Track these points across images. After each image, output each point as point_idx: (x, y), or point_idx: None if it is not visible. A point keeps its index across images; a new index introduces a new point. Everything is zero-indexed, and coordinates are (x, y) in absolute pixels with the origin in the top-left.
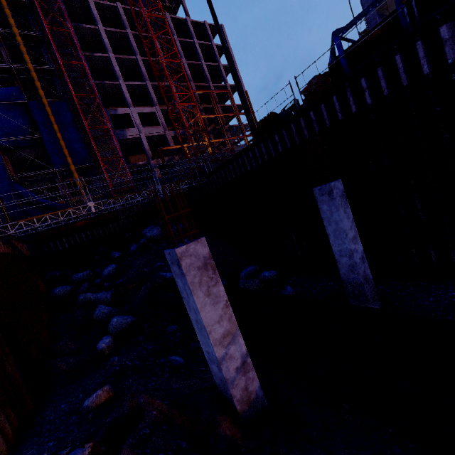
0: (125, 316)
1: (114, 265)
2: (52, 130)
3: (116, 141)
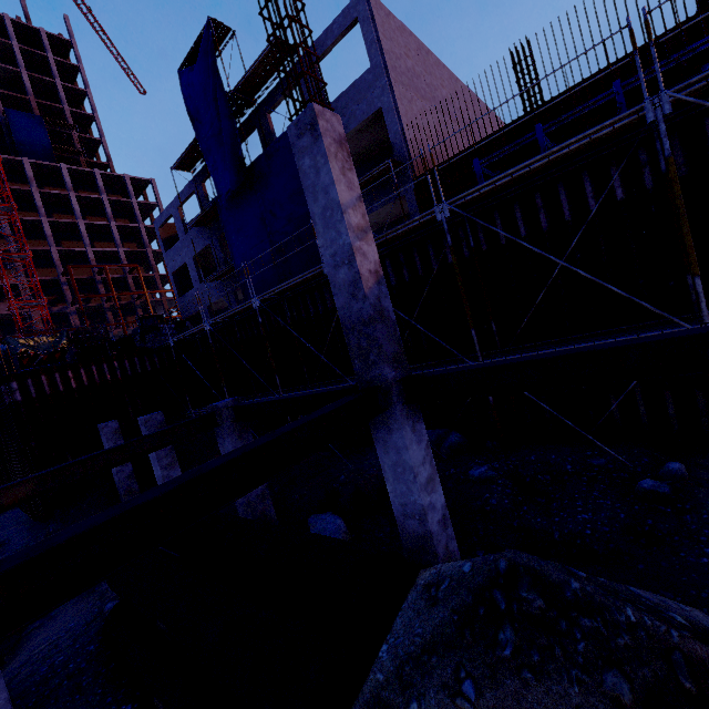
0: None
1: None
2: None
3: None
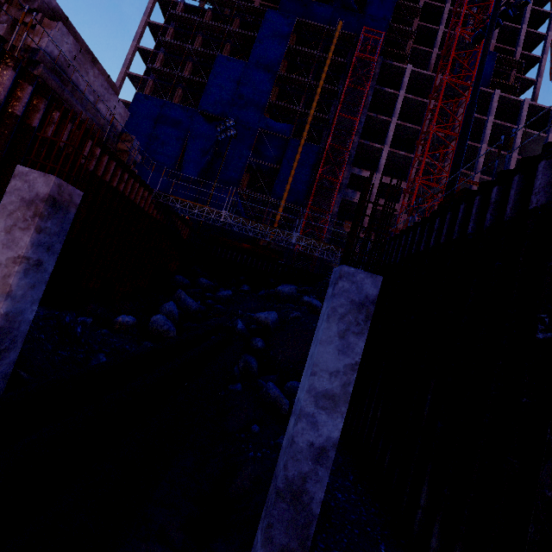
0: (169, 322)
1: (231, 292)
2: (292, 166)
3: (336, 196)
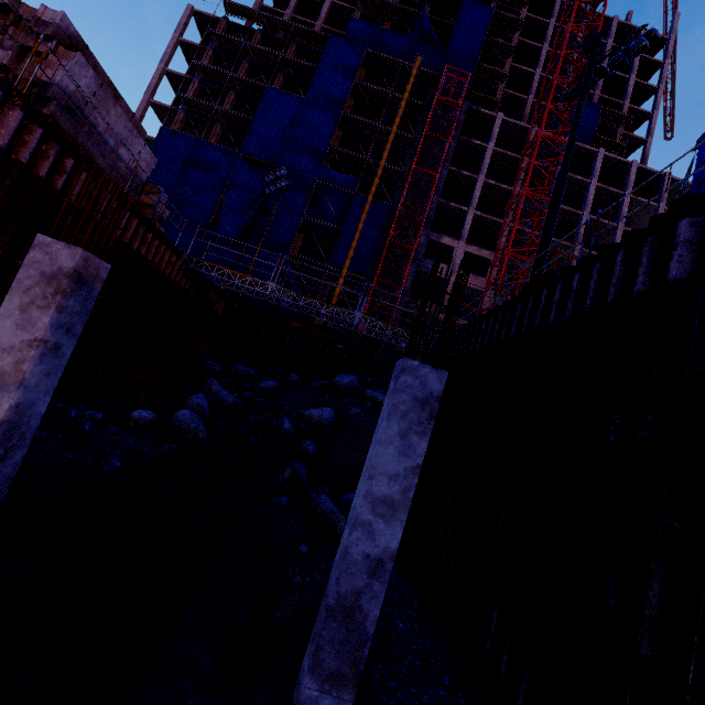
0: (197, 419)
1: (276, 383)
2: (356, 228)
3: (409, 267)
